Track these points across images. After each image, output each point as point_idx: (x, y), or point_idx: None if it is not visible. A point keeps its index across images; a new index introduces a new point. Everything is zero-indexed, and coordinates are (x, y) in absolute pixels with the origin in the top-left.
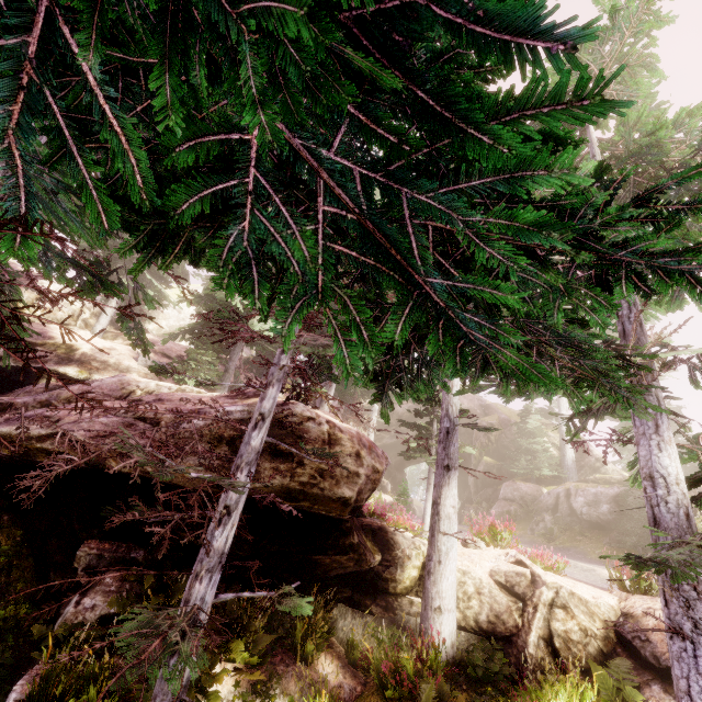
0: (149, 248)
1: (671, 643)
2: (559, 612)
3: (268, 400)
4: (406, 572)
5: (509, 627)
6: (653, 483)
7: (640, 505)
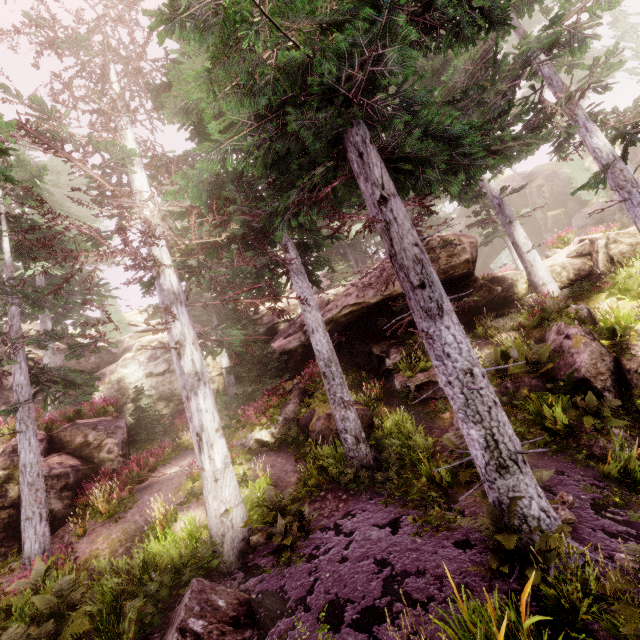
0: None
1: (625, 206)
2: (612, 246)
3: None
4: (519, 287)
5: (587, 270)
6: (595, 153)
7: None
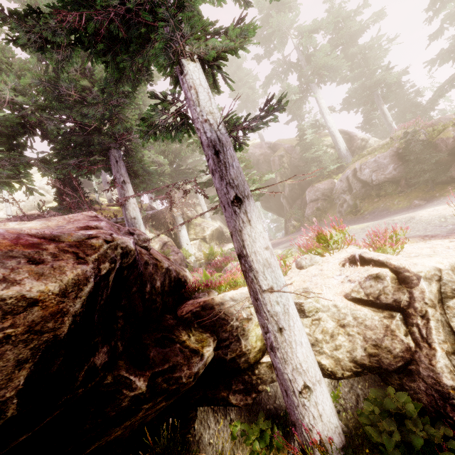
0: None
1: None
2: None
3: None
4: (251, 336)
5: (398, 354)
6: None
7: (421, 146)
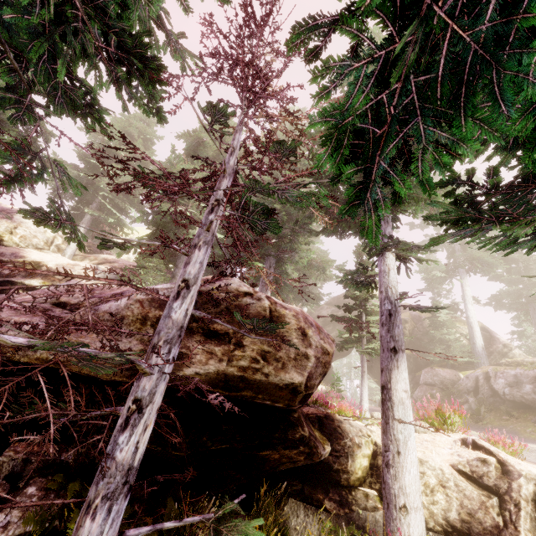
0: None
1: None
2: None
3: (193, 265)
4: (357, 461)
5: (488, 528)
6: None
7: None
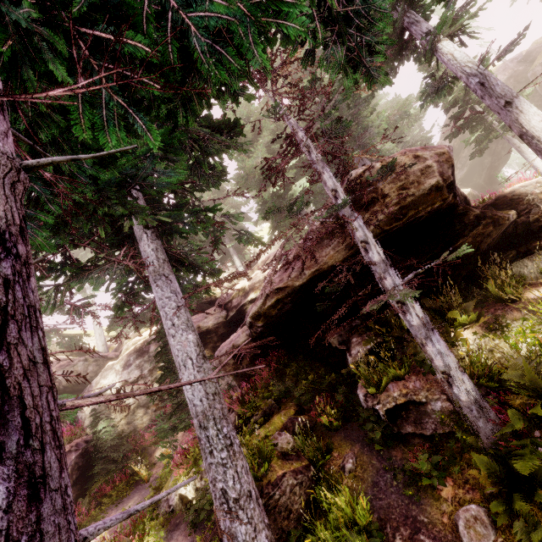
0: (187, 111)
1: None
2: None
3: (328, 181)
4: None
5: None
6: None
7: None
